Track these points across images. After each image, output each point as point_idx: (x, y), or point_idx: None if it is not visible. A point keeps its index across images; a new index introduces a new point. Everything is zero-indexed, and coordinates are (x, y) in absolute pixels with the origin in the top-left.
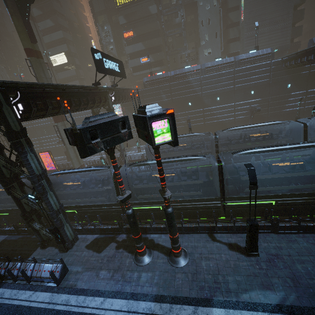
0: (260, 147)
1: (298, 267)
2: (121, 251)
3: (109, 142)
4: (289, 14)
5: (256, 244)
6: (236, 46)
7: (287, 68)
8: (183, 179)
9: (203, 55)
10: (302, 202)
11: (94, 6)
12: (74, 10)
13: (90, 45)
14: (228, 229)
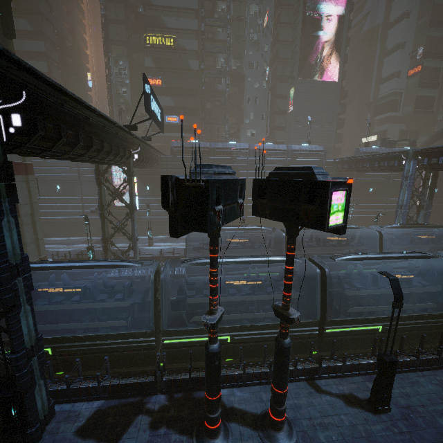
0: (365, 252)
1: (442, 423)
2: (165, 433)
3: (226, 214)
4: (334, 119)
5: (389, 393)
6: (282, 135)
7: (339, 171)
8: (269, 291)
9: (246, 135)
10: (409, 327)
11: (109, 31)
12: (70, 24)
13: (84, 78)
14: (335, 371)
